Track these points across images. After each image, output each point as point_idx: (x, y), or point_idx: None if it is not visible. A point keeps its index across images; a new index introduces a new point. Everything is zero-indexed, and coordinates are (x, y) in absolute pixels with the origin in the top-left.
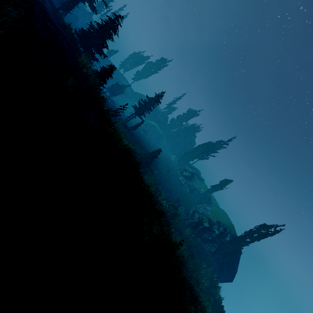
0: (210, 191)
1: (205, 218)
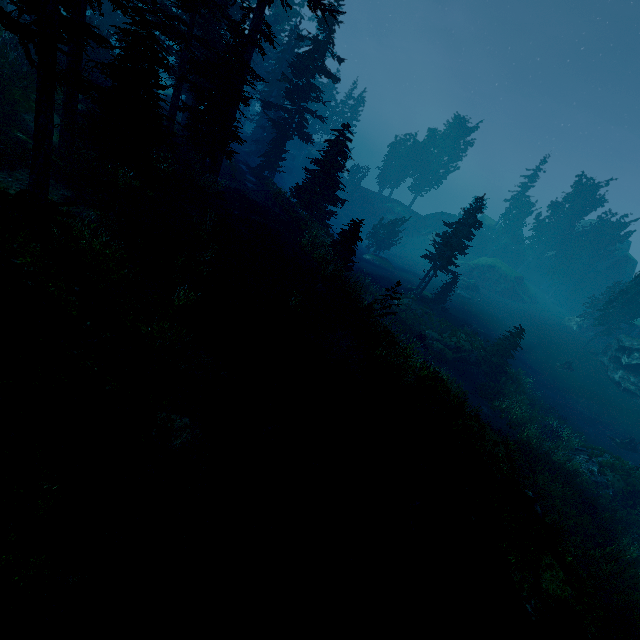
0: None
1: None
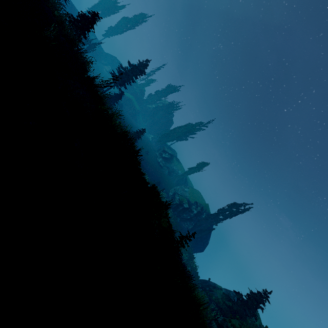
0: (187, 173)
1: (185, 199)
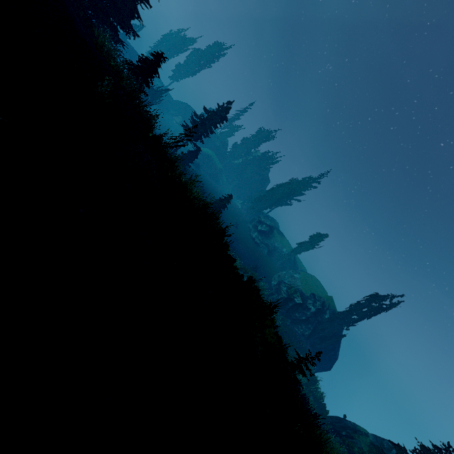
0: (296, 251)
1: (296, 291)
